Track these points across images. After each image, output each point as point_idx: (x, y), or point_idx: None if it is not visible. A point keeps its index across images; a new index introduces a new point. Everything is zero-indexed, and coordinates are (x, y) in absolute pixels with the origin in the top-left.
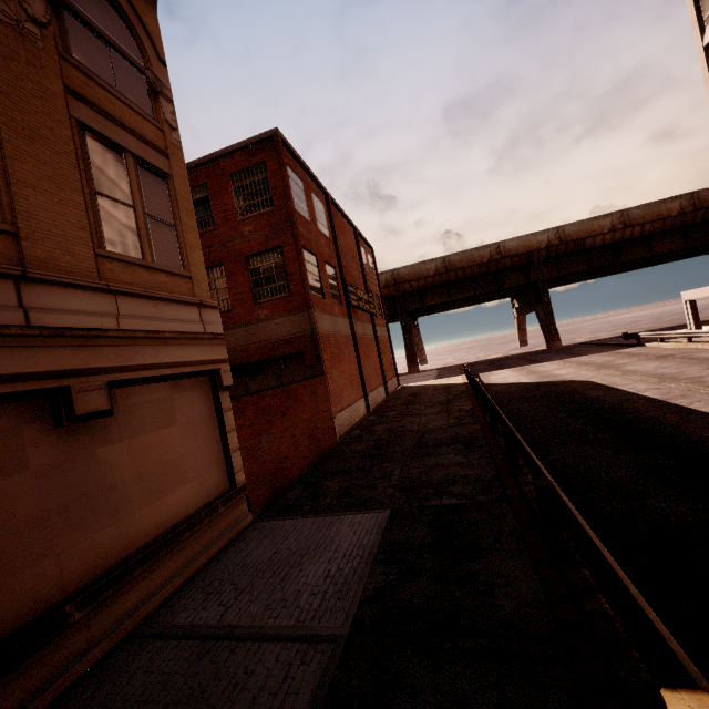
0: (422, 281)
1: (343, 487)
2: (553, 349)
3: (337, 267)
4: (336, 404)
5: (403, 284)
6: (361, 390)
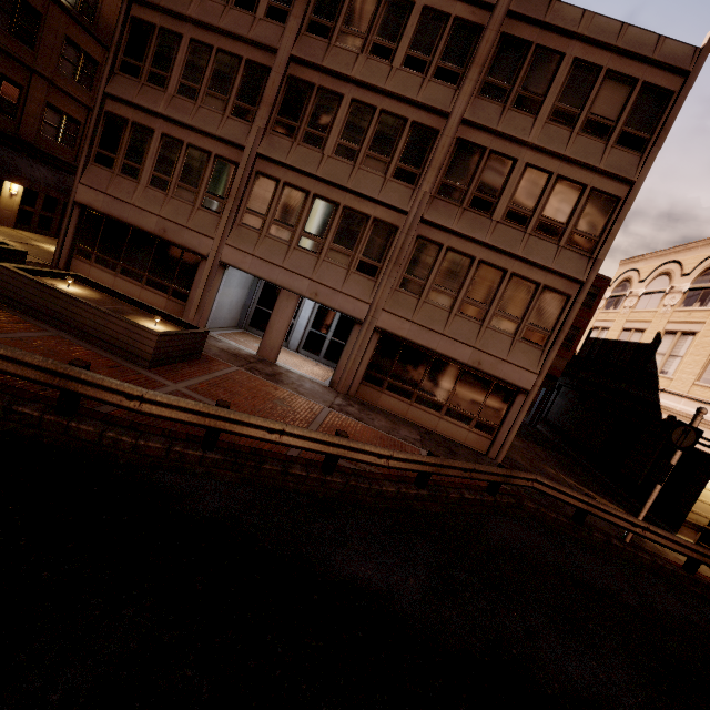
0: None
1: None
2: None
3: None
4: None
5: None
6: None
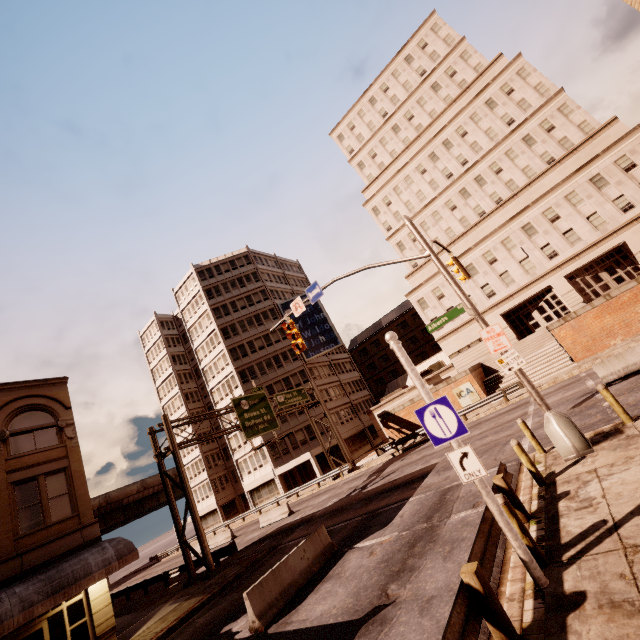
0: None
1: None
2: None
3: None
4: None
5: None
6: None
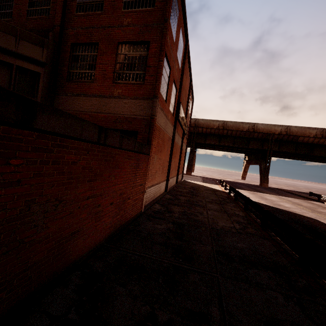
0: (209, 130)
1: (136, 323)
2: (262, 186)
3: (178, 91)
4: (149, 181)
5: (199, 128)
6: (166, 175)
